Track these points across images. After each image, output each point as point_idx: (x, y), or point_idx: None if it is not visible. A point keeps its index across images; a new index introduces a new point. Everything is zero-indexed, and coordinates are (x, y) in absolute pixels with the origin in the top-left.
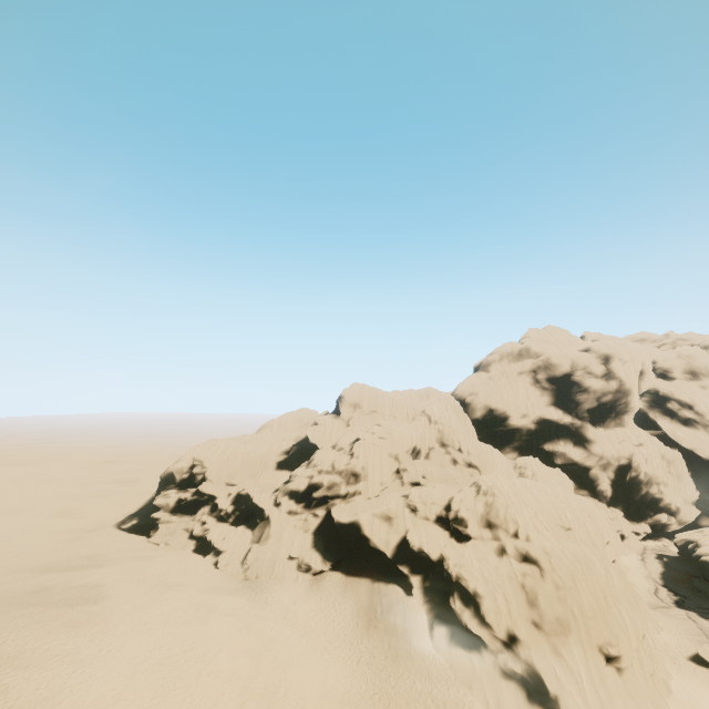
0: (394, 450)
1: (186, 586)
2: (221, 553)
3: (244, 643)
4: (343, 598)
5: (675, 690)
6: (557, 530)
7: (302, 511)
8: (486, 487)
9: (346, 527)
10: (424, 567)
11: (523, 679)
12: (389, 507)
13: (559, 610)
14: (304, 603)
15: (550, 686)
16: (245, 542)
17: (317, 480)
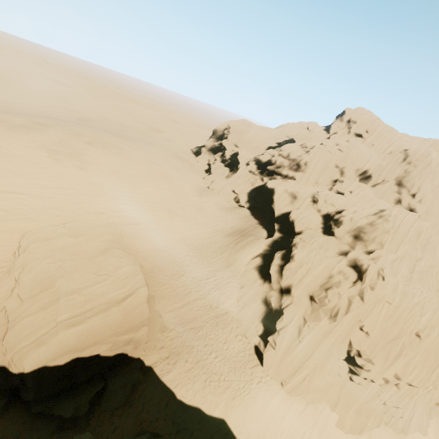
0: (343, 163)
1: (177, 171)
2: (211, 174)
3: (165, 194)
4: (236, 219)
5: (411, 438)
6: (434, 287)
7: (257, 174)
8: (386, 214)
9: (268, 191)
10: (288, 233)
11: (271, 310)
12: (299, 191)
13: (337, 305)
14: (216, 208)
15: (277, 323)
16: (223, 175)
17: (274, 158)
